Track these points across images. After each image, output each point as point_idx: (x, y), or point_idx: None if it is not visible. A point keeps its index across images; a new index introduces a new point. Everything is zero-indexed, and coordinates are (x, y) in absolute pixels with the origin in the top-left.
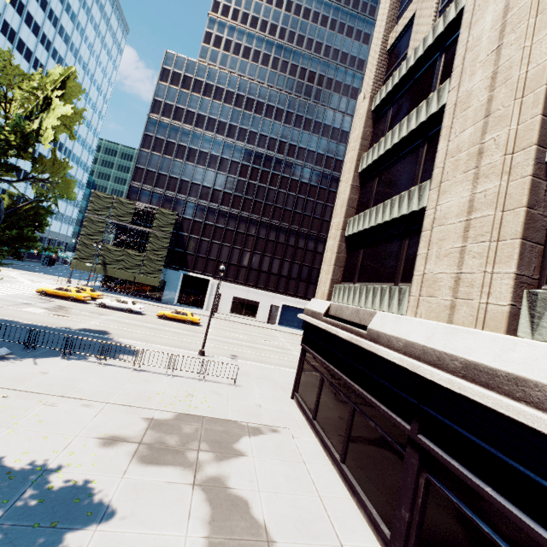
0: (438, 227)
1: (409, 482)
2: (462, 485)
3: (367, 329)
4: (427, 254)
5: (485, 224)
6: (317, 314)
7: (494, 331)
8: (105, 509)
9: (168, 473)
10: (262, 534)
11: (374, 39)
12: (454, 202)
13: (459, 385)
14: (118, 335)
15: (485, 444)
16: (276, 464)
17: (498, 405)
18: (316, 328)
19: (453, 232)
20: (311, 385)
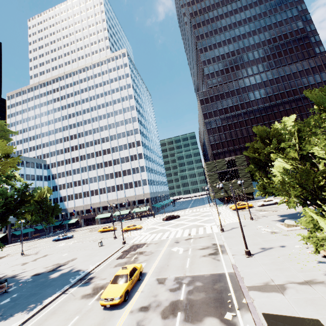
0: None
1: None
2: None
3: None
4: None
5: None
6: None
7: None
8: None
9: None
10: None
11: None
12: None
13: None
14: None
15: None
16: None
17: None
18: None
19: None
20: None
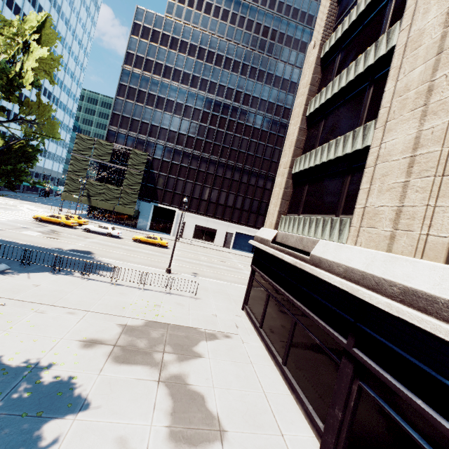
0: (382, 164)
1: (343, 387)
2: (393, 394)
3: (310, 255)
4: (370, 188)
5: (430, 159)
6: (265, 241)
7: (433, 260)
8: (83, 402)
9: (138, 371)
10: (215, 424)
11: None
12: (399, 140)
13: (397, 309)
14: (99, 255)
15: (418, 362)
16: (228, 365)
17: (437, 330)
18: (264, 253)
19: (397, 168)
20: (259, 300)
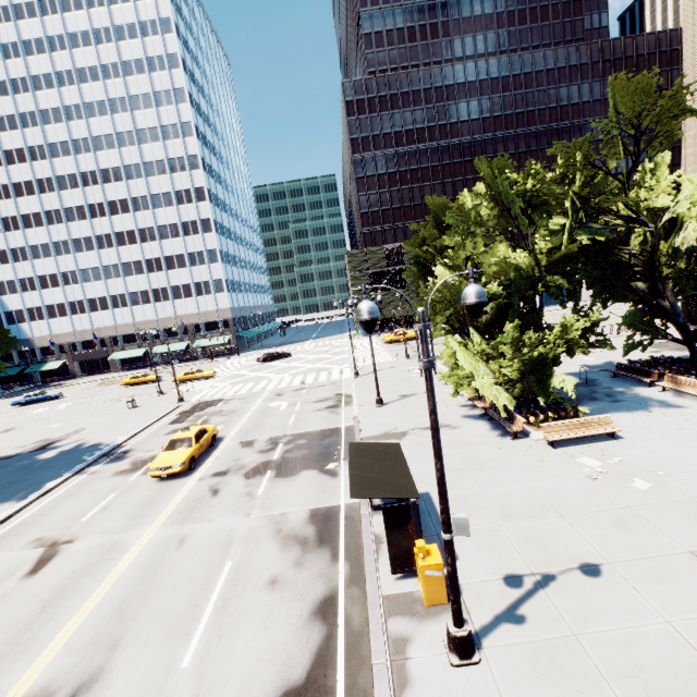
0: None
1: None
2: None
3: None
4: None
5: None
6: None
7: None
8: None
9: None
10: None
11: (687, 47)
12: None
13: None
14: None
15: None
16: None
17: None
18: None
19: None
20: None
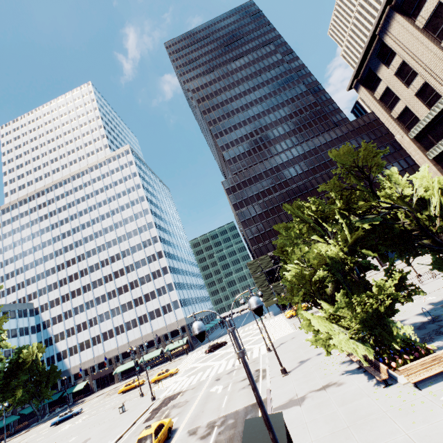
0: None
1: None
2: None
3: None
4: None
5: None
6: None
7: None
8: None
9: None
10: None
11: (381, 118)
12: None
13: None
14: None
15: None
16: None
17: None
18: None
19: None
20: None
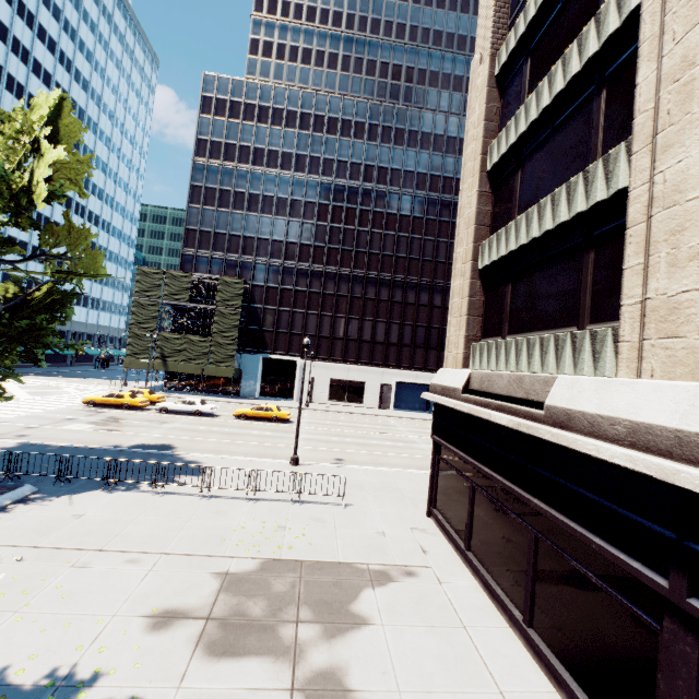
0: (665, 212)
1: (683, 689)
2: None
3: (545, 407)
4: (647, 263)
5: None
6: (451, 391)
7: None
8: None
9: (251, 670)
10: None
11: None
12: (695, 159)
13: None
14: (183, 448)
15: None
16: (420, 635)
17: None
18: (452, 411)
19: None
20: (455, 497)
